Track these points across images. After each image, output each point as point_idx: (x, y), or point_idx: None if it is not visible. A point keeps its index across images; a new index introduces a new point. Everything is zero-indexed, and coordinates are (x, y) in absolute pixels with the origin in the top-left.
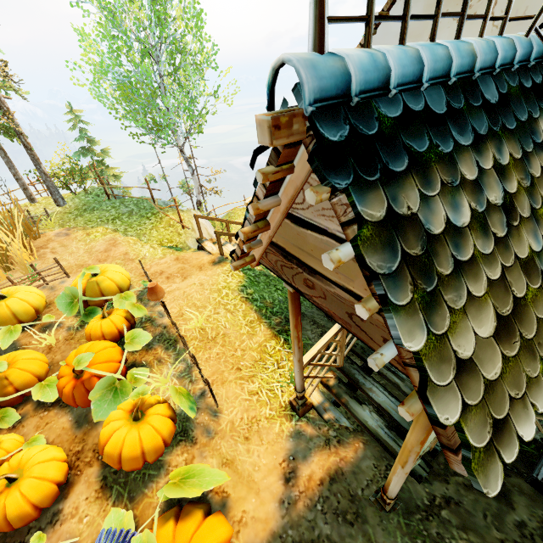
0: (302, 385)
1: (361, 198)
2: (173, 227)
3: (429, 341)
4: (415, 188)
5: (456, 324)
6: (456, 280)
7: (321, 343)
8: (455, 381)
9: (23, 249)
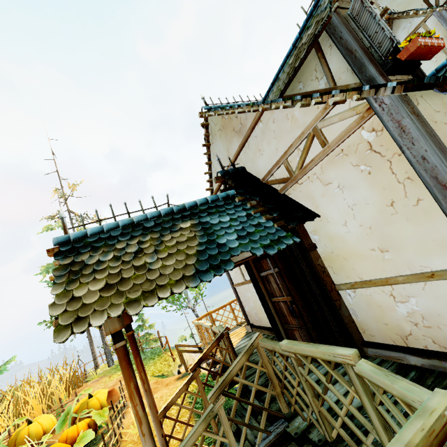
0: (164, 445)
1: (63, 260)
2: (166, 361)
3: (63, 291)
4: (88, 254)
5: (80, 286)
6: (91, 275)
7: (175, 393)
8: (66, 303)
9: (65, 391)
